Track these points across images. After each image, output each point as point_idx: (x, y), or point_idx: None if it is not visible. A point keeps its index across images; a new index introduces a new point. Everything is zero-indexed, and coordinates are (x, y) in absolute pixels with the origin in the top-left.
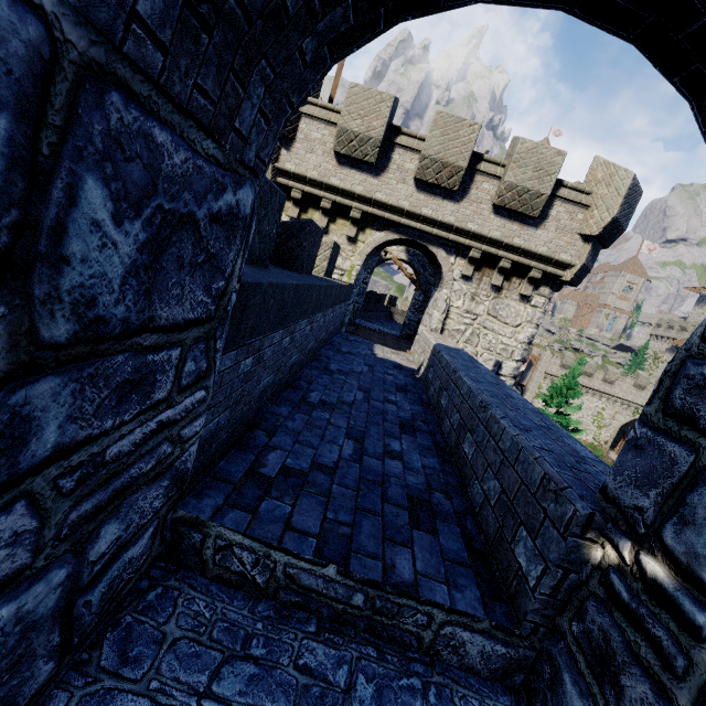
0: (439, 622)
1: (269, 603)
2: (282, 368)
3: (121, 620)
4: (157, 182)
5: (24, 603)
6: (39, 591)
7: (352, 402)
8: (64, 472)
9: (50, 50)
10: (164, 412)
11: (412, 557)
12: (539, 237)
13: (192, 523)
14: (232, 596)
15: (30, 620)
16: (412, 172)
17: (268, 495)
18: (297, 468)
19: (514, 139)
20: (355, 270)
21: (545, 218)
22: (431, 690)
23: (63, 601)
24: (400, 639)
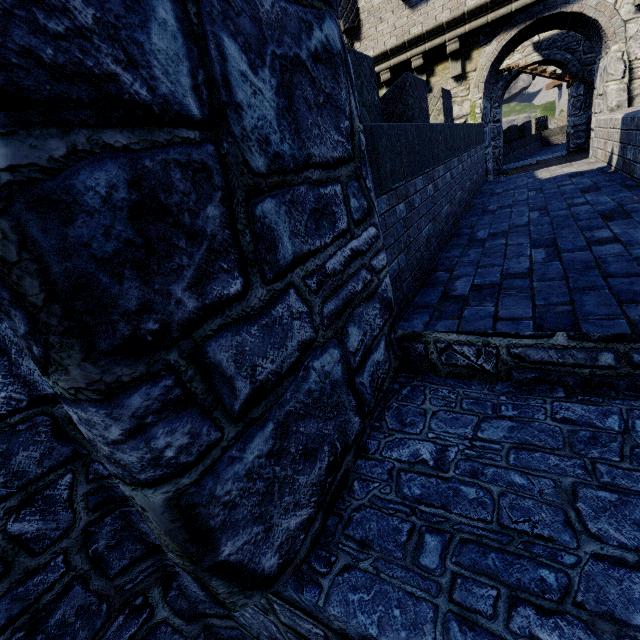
0: None
1: (505, 384)
2: (438, 219)
3: (391, 406)
4: (263, 31)
5: (324, 365)
6: (328, 360)
7: (527, 223)
8: (306, 275)
9: None
10: (351, 242)
11: None
12: None
13: (411, 337)
14: (468, 384)
15: (332, 379)
16: None
17: (467, 307)
18: (487, 284)
19: None
20: (477, 107)
21: None
22: None
23: (346, 375)
24: None
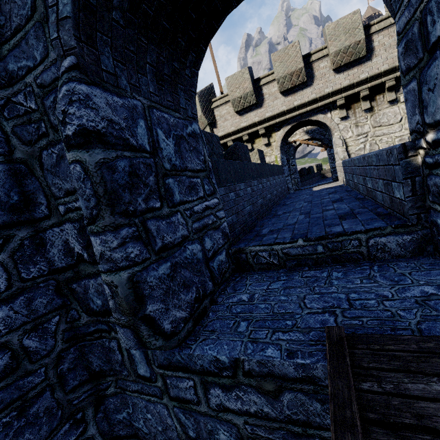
0: (365, 240)
1: (284, 269)
2: (255, 205)
3: (230, 285)
4: (170, 127)
5: (193, 249)
6: (195, 248)
7: (301, 207)
8: (185, 209)
9: (143, 106)
10: (206, 202)
11: (342, 227)
12: (376, 63)
13: (239, 251)
14: (267, 272)
15: (197, 257)
16: (277, 91)
17: (266, 237)
18: (277, 229)
19: (323, 30)
20: (278, 158)
21: (372, 51)
22: (375, 267)
23: (204, 259)
24: (352, 258)
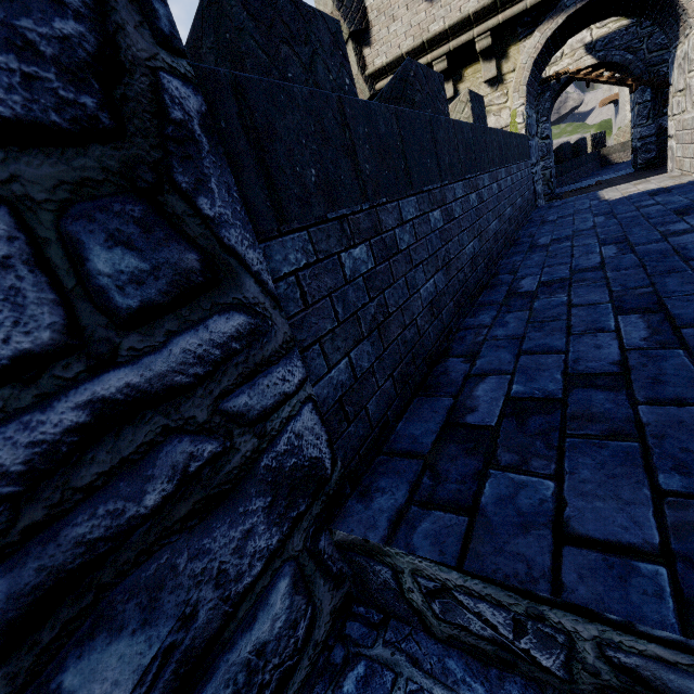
0: None
1: None
2: (455, 264)
3: None
4: None
5: None
6: None
7: (599, 264)
8: None
9: None
10: (97, 378)
11: None
12: None
13: (363, 549)
14: (496, 688)
15: None
16: None
17: (493, 465)
18: (537, 396)
19: None
20: (519, 116)
21: None
22: None
23: None
24: None
